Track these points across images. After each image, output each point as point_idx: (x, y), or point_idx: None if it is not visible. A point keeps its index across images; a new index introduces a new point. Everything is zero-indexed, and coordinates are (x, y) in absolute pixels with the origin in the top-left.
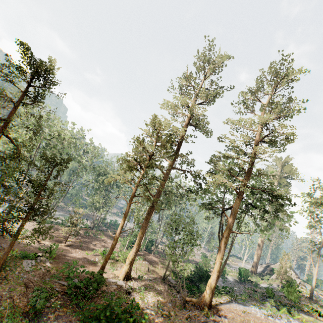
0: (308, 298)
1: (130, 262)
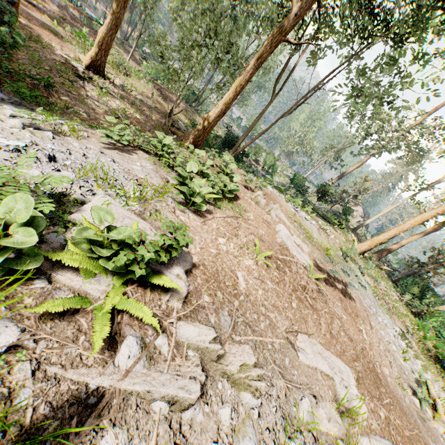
0: (351, 229)
1: (100, 43)
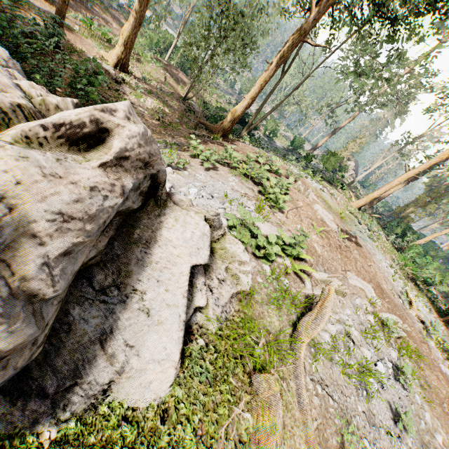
0: (347, 184)
1: (125, 42)
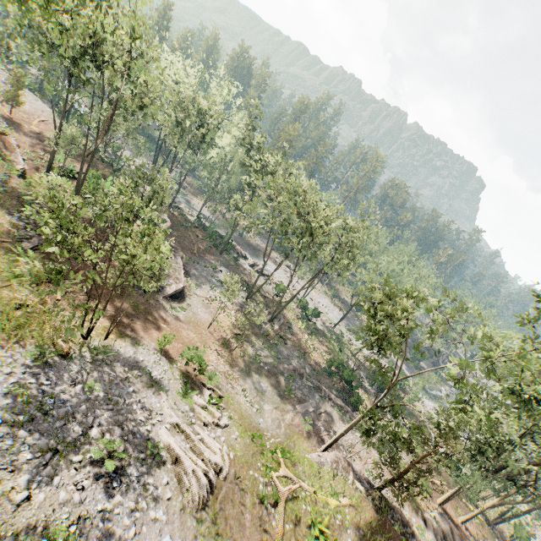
0: None
1: None
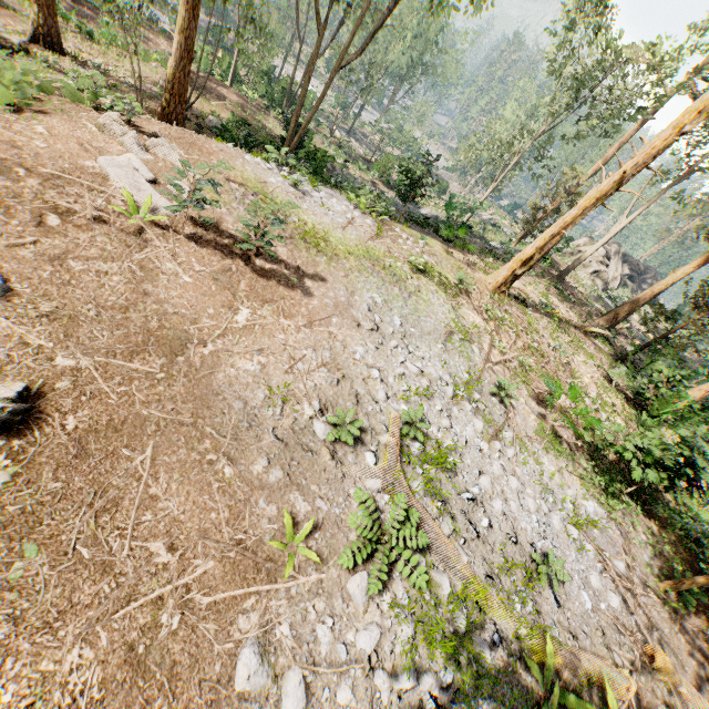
0: (554, 277)
1: None
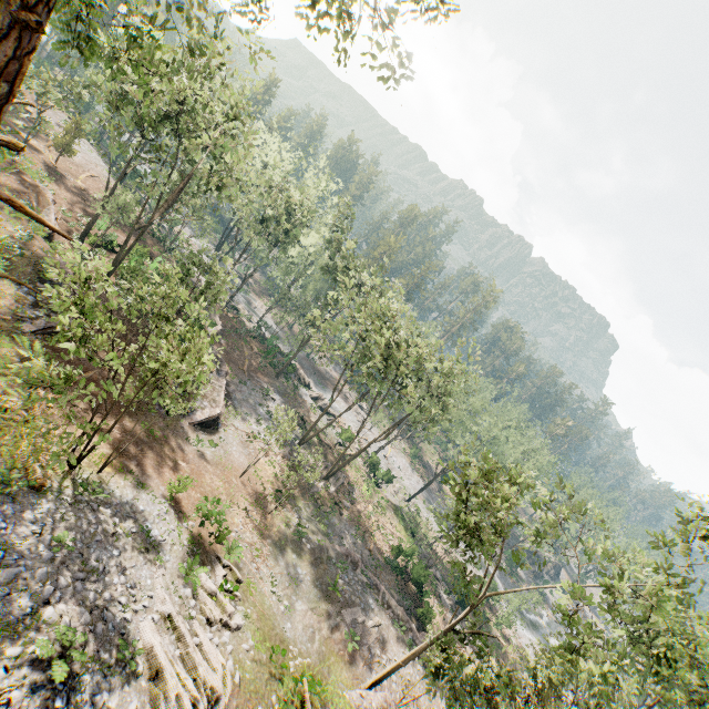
0: None
1: None
